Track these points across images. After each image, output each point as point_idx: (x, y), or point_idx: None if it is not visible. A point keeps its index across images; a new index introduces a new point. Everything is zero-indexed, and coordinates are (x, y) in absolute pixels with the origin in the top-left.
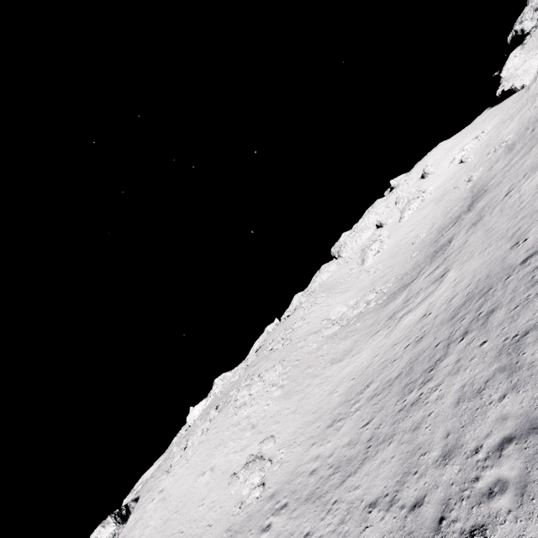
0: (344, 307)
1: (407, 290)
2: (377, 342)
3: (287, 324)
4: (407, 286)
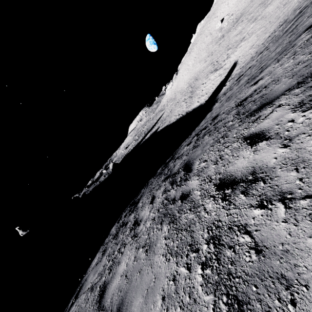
0: (220, 23)
1: (218, 43)
2: (201, 66)
3: (217, 4)
4: (222, 38)
